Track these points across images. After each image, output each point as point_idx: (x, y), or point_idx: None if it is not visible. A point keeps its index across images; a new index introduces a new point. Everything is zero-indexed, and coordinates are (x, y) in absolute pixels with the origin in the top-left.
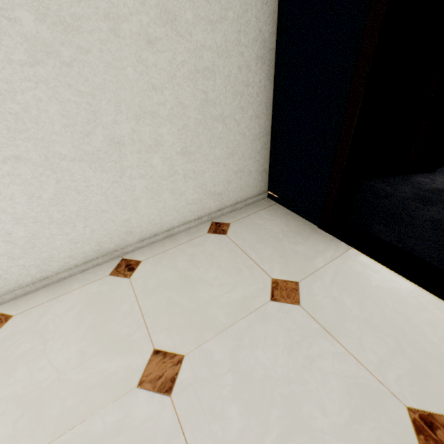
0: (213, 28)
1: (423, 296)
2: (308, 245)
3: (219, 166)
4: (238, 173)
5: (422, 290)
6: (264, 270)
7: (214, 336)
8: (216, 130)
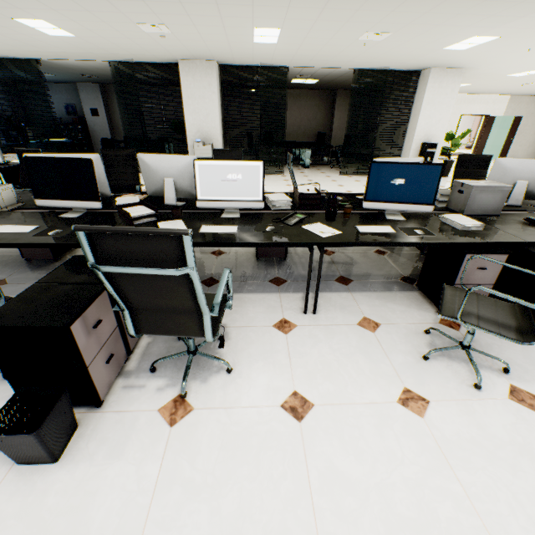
0: None
1: None
2: None
3: (530, 151)
4: (532, 153)
5: None
6: None
7: None
8: (533, 145)
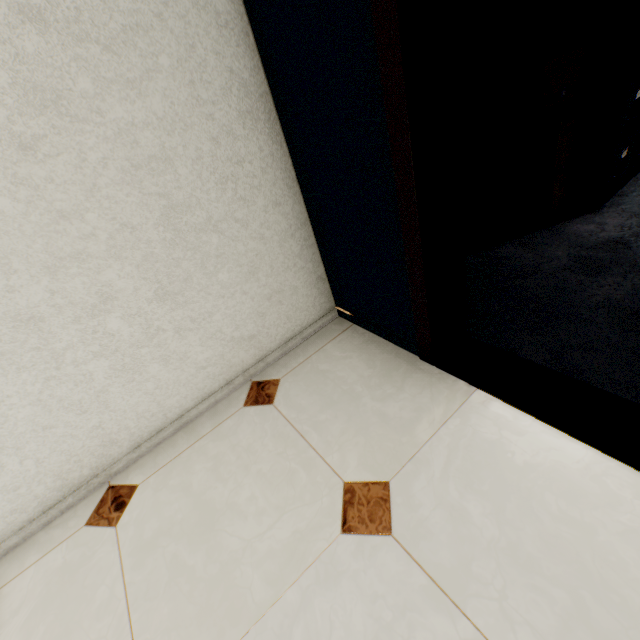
0: (139, 90)
1: (611, 473)
2: (404, 398)
3: (235, 296)
4: (275, 297)
5: (608, 458)
6: (332, 467)
7: (243, 636)
8: (209, 245)
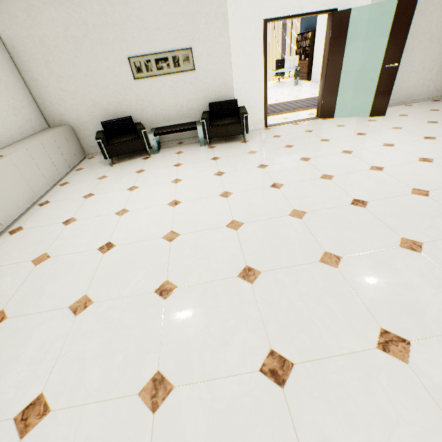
0: None
1: None
2: None
3: None
4: None
5: None
6: None
7: None
8: None
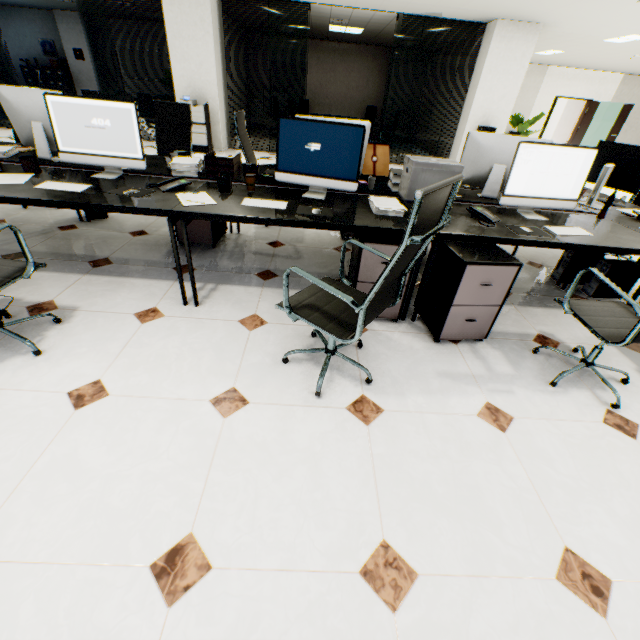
0: None
1: None
2: None
3: None
4: None
5: None
6: None
7: None
8: None
